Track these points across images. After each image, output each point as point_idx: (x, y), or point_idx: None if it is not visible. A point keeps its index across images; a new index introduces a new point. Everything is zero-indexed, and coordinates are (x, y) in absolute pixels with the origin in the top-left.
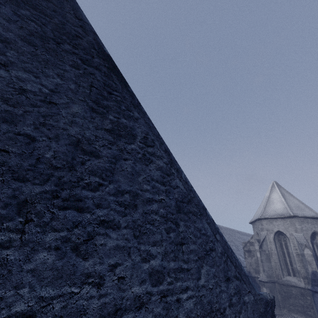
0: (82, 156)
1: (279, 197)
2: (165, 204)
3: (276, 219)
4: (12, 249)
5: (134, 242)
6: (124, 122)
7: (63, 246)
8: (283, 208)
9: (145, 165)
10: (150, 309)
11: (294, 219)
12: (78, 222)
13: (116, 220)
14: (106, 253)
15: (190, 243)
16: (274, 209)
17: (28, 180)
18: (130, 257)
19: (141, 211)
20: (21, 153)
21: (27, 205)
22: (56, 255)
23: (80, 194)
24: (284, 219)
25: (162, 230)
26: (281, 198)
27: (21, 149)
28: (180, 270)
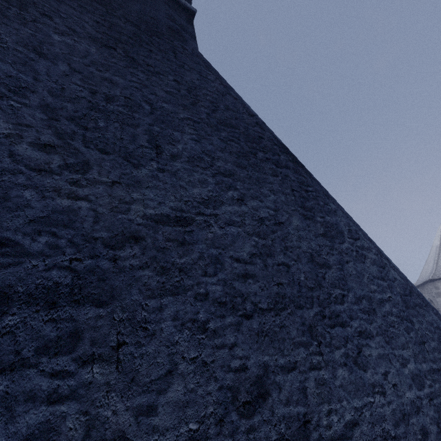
0: (320, 270)
1: None
2: (394, 302)
3: None
4: (322, 369)
5: (388, 348)
6: (329, 220)
7: (347, 361)
8: None
9: (362, 263)
10: (425, 412)
11: None
12: (346, 337)
13: (367, 329)
14: (375, 363)
15: (429, 340)
16: None
17: (303, 306)
18: (392, 364)
19: (380, 315)
20: (288, 282)
21: (312, 330)
22: (347, 370)
23: (335, 309)
24: None
25: (402, 331)
26: None
27: (286, 279)
28: (432, 371)
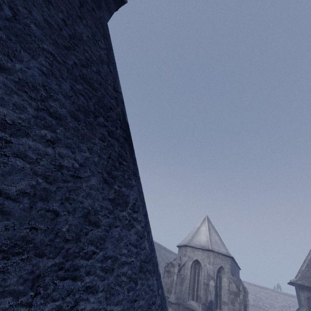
0: (87, 227)
1: (206, 231)
2: (133, 266)
3: (198, 249)
4: None
5: (104, 303)
6: (123, 191)
7: None
8: (206, 241)
9: (128, 230)
10: None
11: (211, 253)
12: (71, 291)
13: (96, 285)
14: None
15: (141, 299)
16: (199, 240)
17: (45, 255)
18: None
19: (116, 274)
20: (46, 229)
21: (39, 279)
22: None
23: (78, 263)
24: (204, 251)
25: (125, 290)
26: (207, 232)
27: (46, 225)
28: None
